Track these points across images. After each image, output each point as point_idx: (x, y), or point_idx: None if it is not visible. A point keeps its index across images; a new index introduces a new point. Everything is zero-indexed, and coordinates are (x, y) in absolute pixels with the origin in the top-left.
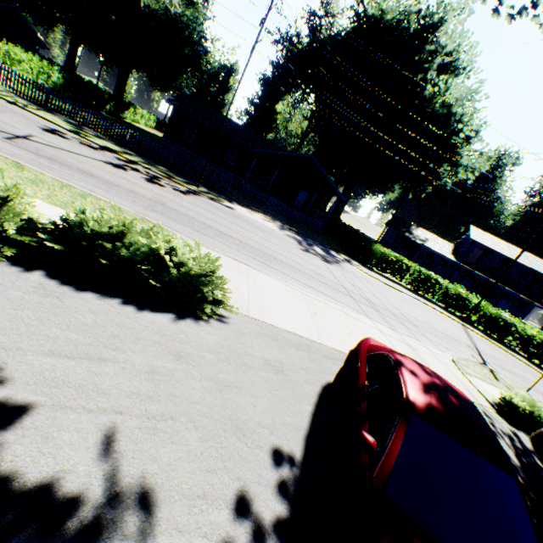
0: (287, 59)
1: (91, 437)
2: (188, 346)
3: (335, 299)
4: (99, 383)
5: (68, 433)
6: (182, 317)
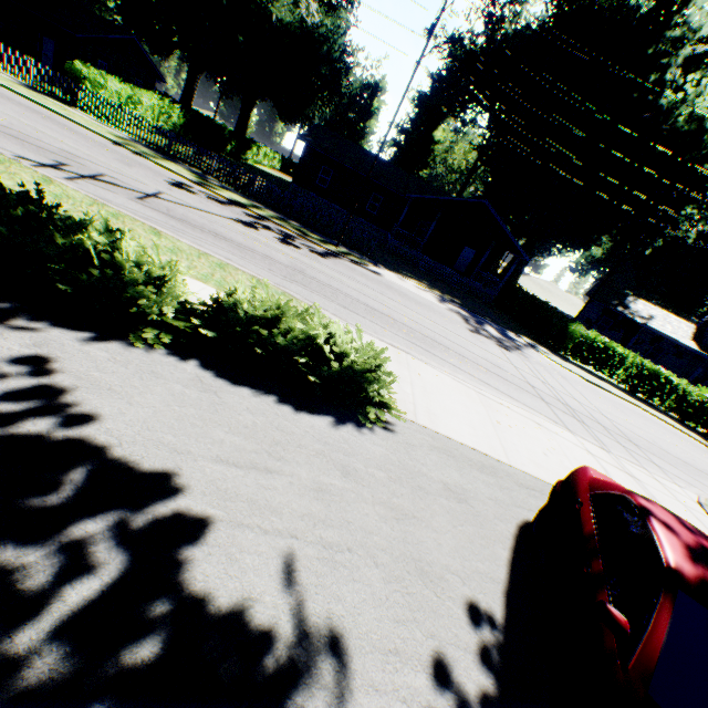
0: (452, 69)
1: (271, 563)
2: (354, 459)
3: (521, 402)
4: (270, 498)
5: (249, 555)
6: (342, 422)
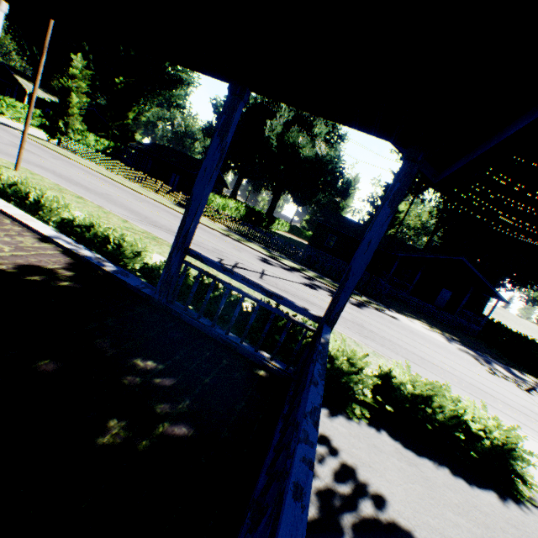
0: None
1: None
2: None
3: None
4: None
5: None
6: (503, 497)
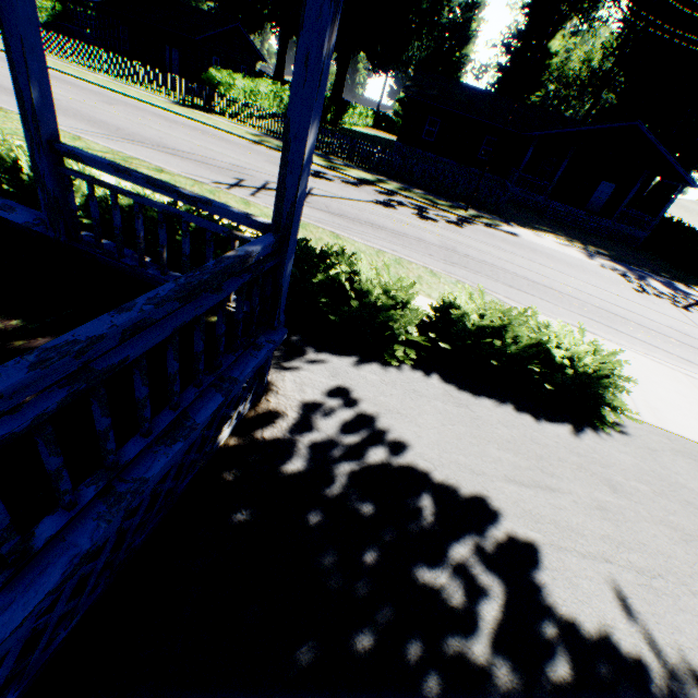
0: None
1: (603, 588)
2: (611, 472)
3: None
4: (566, 519)
5: (582, 580)
6: (579, 427)
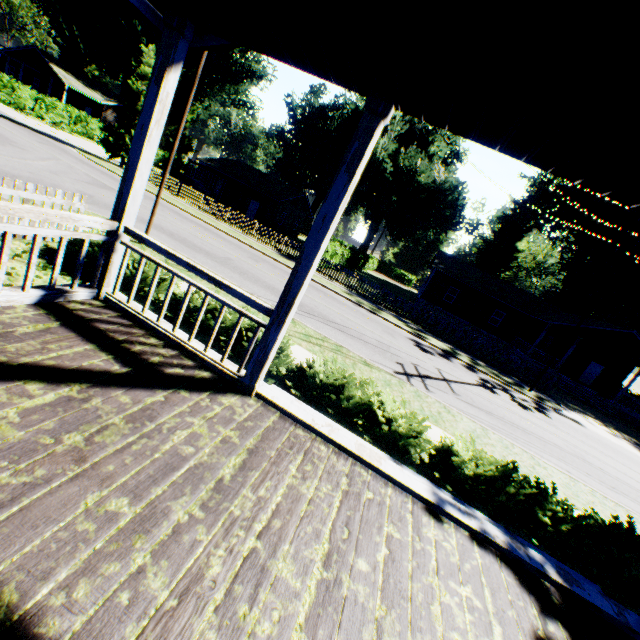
0: (539, 198)
1: None
2: None
3: None
4: None
5: None
6: None
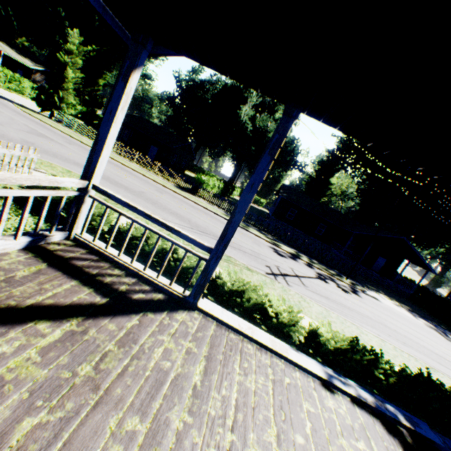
0: (343, 149)
1: None
2: None
3: None
4: None
5: None
6: None
